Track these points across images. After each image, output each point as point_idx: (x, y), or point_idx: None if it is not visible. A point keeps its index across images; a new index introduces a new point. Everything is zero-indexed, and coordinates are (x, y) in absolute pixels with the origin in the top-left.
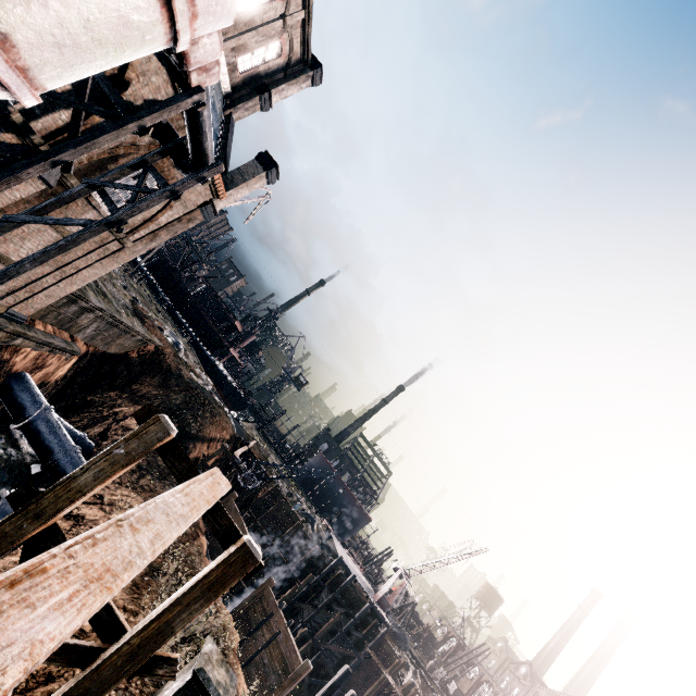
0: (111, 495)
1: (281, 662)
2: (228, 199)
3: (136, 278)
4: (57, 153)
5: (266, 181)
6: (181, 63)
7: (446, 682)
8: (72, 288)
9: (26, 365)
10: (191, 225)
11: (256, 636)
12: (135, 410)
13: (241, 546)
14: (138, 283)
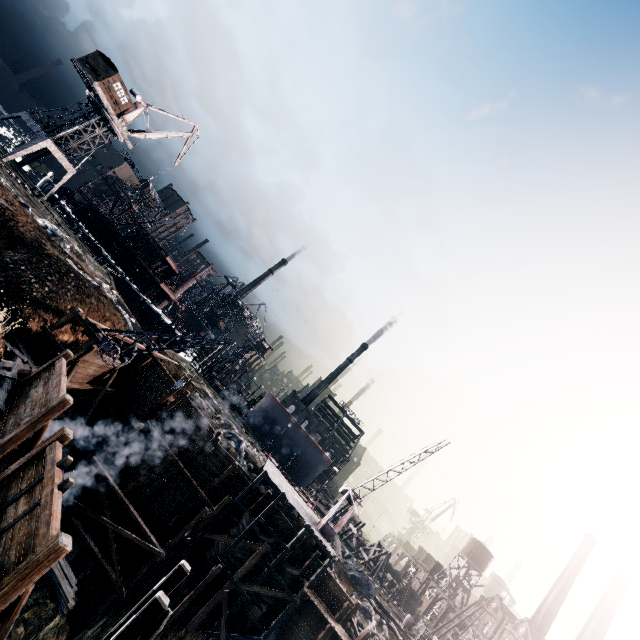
0: None
1: (20, 548)
2: None
3: (35, 195)
4: None
5: None
6: None
7: (427, 639)
8: None
9: None
10: None
11: (4, 514)
12: None
13: None
14: (38, 199)
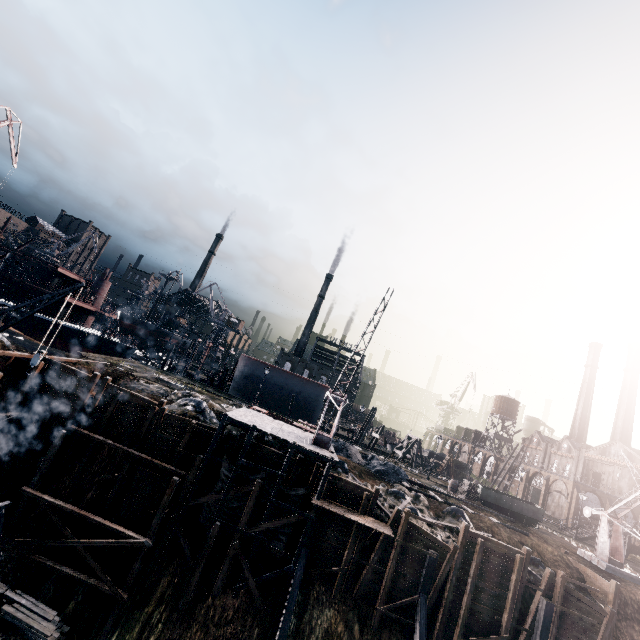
0: None
1: None
2: None
3: None
4: None
5: None
6: None
7: (474, 490)
8: None
9: None
10: None
11: None
12: None
13: None
14: None
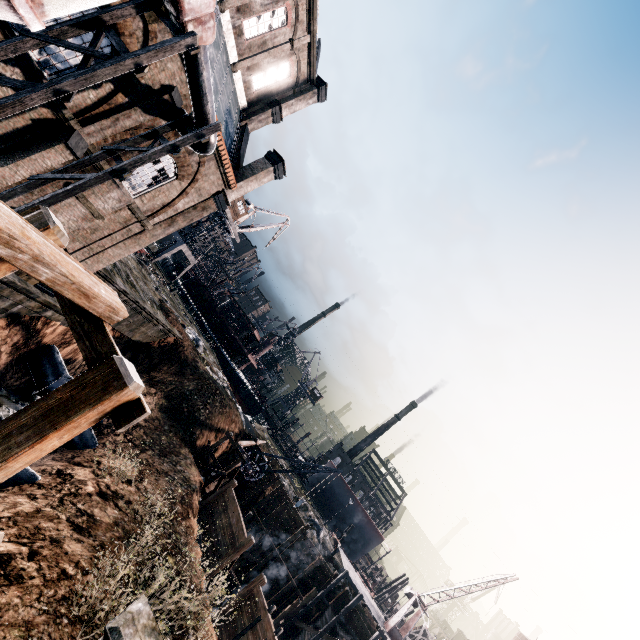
0: (108, 463)
1: None
2: (239, 191)
3: (170, 289)
4: (59, 82)
5: (274, 176)
6: (177, 13)
7: None
8: (98, 266)
9: (56, 339)
10: (206, 214)
11: None
12: (149, 392)
13: (106, 362)
14: (172, 292)
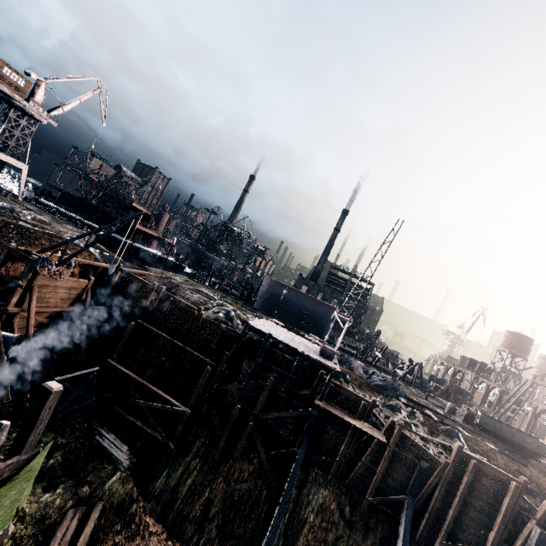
0: None
1: None
2: None
3: (4, 196)
4: None
5: None
6: None
7: (472, 416)
8: None
9: None
10: None
11: None
12: None
13: None
14: (7, 198)
